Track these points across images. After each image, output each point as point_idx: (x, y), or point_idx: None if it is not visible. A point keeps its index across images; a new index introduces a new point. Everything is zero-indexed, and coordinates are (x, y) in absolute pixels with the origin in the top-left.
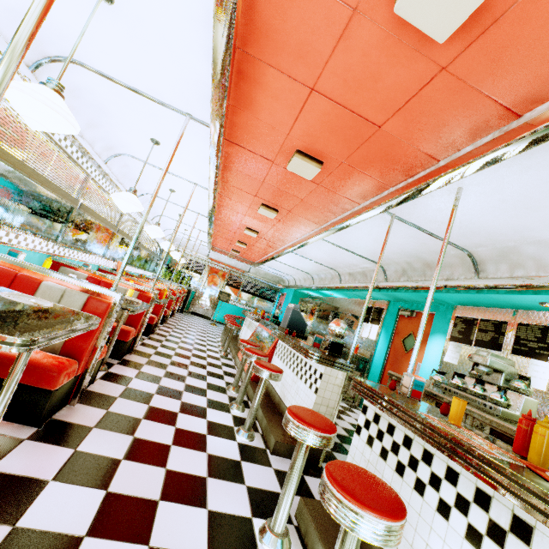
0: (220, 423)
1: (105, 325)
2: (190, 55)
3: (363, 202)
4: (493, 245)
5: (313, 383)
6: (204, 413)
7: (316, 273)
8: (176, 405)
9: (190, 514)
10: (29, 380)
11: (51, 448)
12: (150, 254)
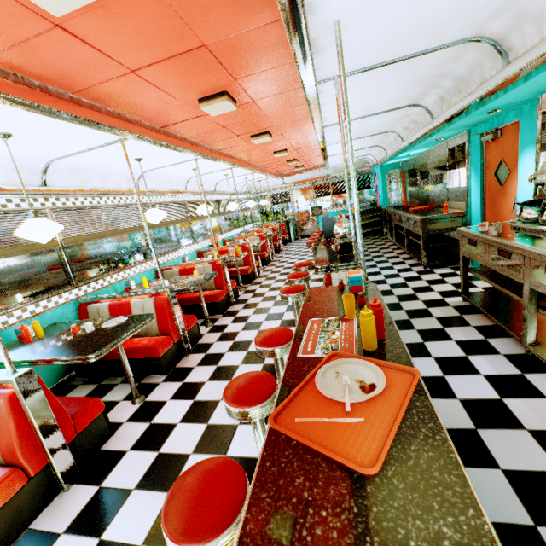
0: None
1: (172, 310)
2: (64, 122)
3: None
4: (491, 12)
5: None
6: None
7: (380, 142)
8: (253, 334)
9: None
10: (147, 356)
11: (171, 384)
12: (238, 212)
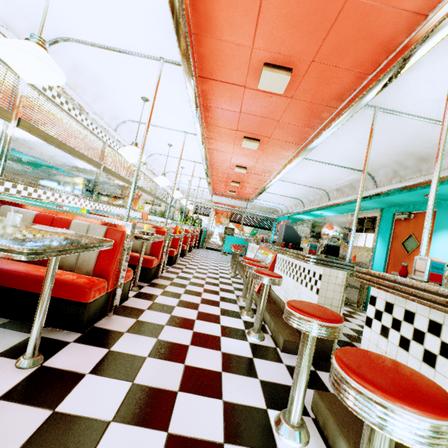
0: (232, 327)
1: (123, 250)
2: None
3: (340, 104)
4: None
5: (313, 285)
6: (218, 319)
7: (304, 197)
8: (193, 314)
9: (207, 404)
10: (69, 296)
11: (90, 348)
12: (167, 205)
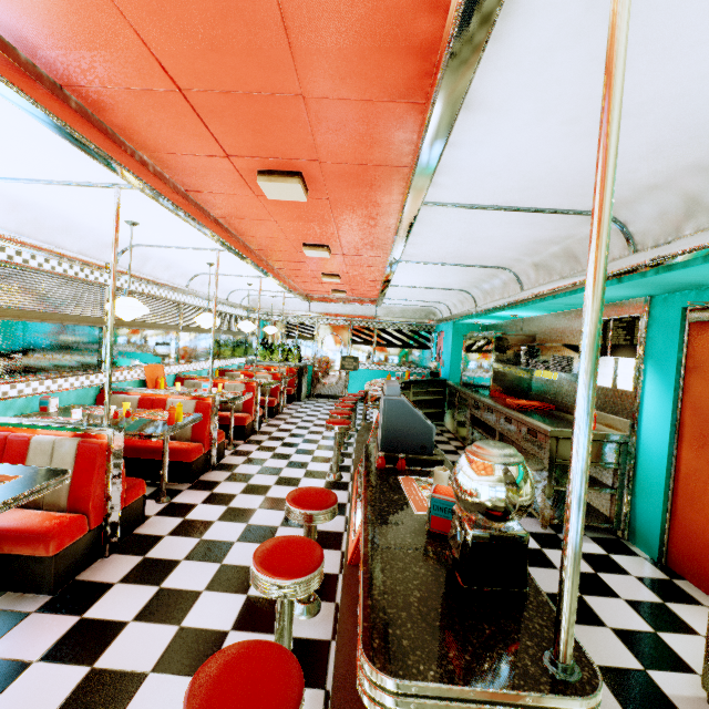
0: None
1: None
2: None
3: None
4: None
5: None
6: None
7: (472, 285)
8: None
9: None
10: None
11: None
12: (224, 334)
